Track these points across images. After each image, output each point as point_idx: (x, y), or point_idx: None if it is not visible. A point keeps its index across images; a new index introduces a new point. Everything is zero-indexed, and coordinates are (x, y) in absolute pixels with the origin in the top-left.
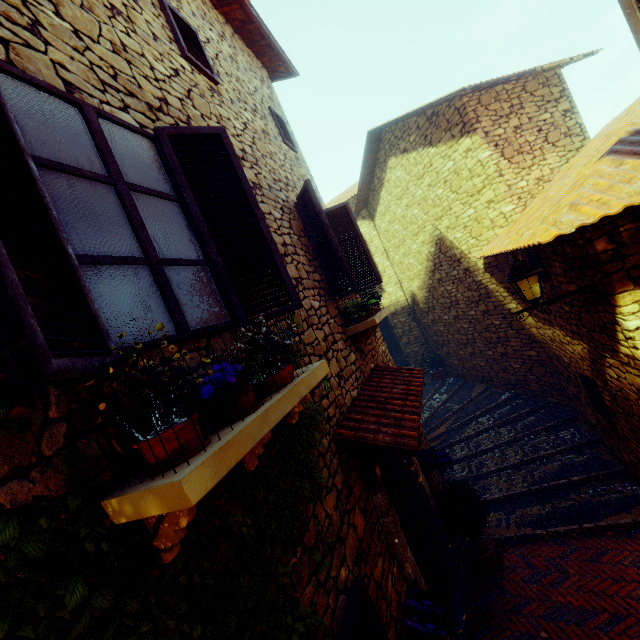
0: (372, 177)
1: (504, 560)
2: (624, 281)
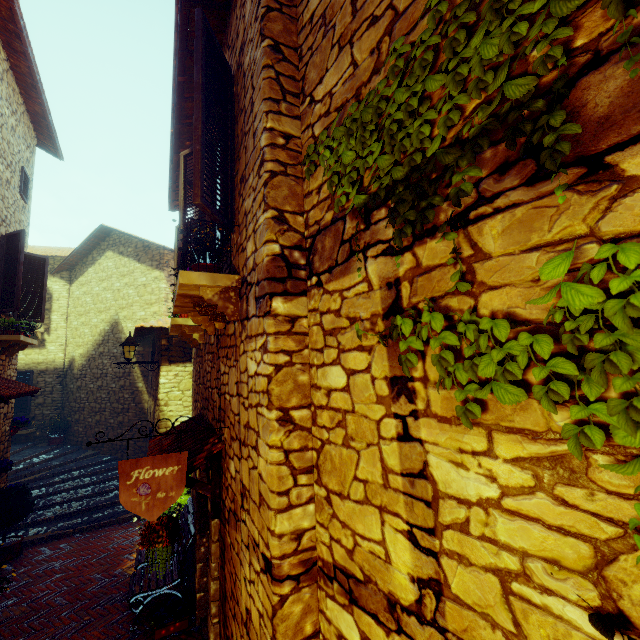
0: (89, 253)
1: (25, 553)
2: (166, 361)
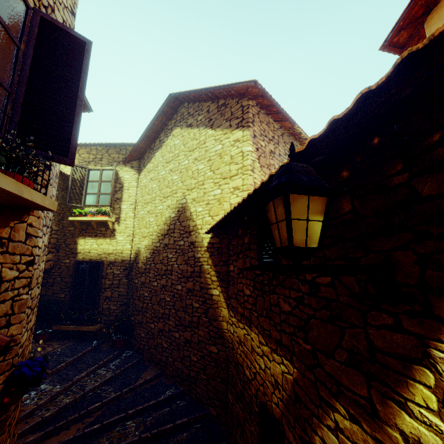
0: (156, 138)
1: None
2: None
